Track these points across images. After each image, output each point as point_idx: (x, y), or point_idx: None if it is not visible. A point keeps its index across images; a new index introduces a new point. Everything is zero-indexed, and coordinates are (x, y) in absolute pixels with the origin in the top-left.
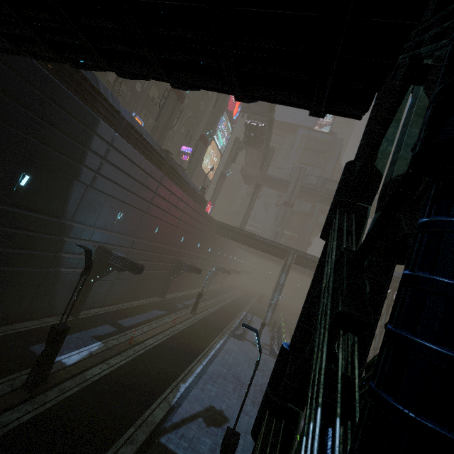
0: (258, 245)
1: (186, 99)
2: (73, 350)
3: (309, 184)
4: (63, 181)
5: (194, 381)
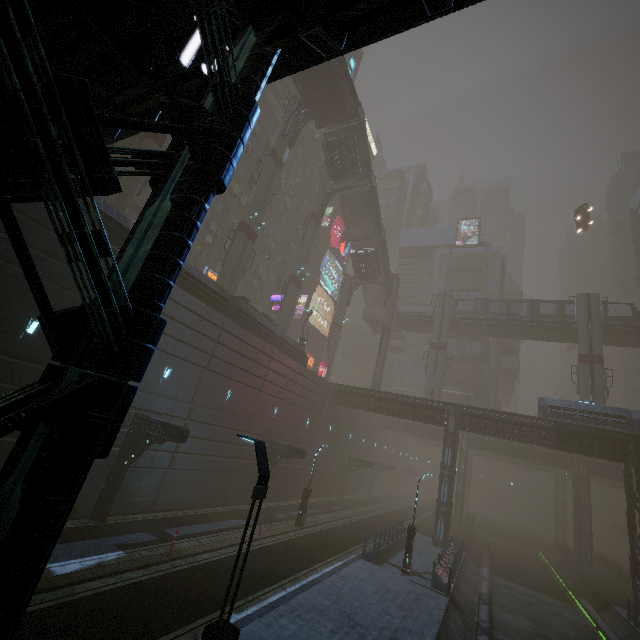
0: (397, 408)
1: (272, 244)
2: (75, 558)
3: (463, 313)
4: None
5: (258, 611)
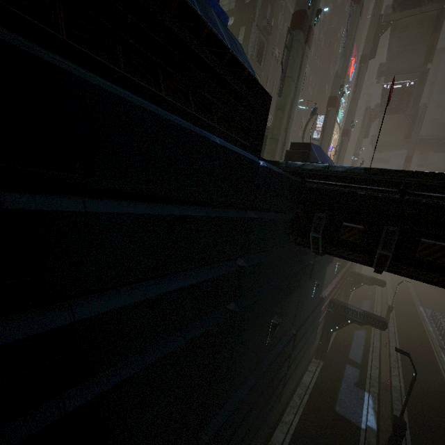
0: None
1: (310, 91)
2: (361, 408)
3: None
4: (324, 269)
5: None
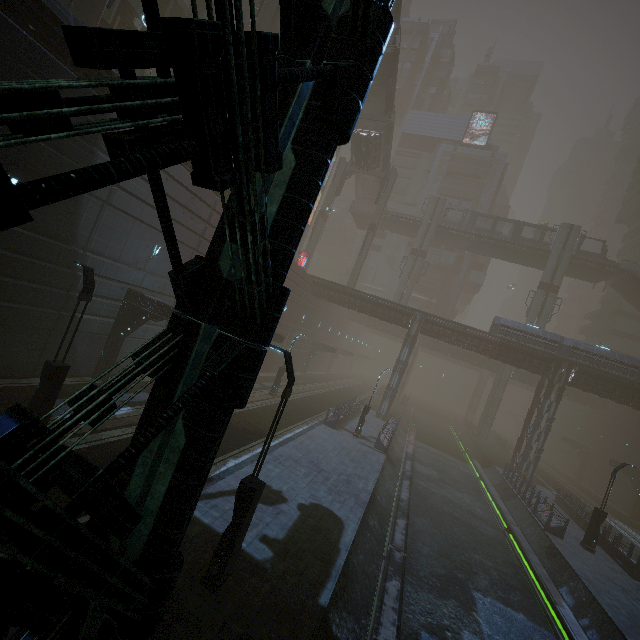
0: (370, 307)
1: None
2: None
3: (451, 223)
4: None
5: (250, 459)
